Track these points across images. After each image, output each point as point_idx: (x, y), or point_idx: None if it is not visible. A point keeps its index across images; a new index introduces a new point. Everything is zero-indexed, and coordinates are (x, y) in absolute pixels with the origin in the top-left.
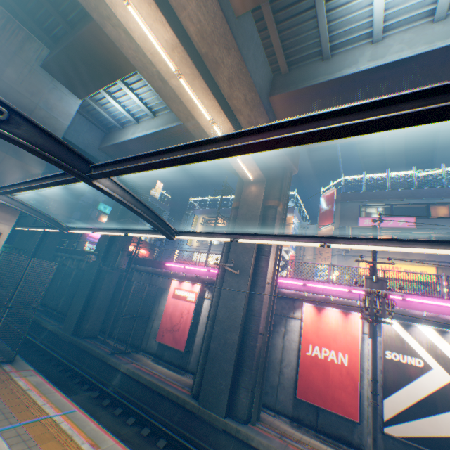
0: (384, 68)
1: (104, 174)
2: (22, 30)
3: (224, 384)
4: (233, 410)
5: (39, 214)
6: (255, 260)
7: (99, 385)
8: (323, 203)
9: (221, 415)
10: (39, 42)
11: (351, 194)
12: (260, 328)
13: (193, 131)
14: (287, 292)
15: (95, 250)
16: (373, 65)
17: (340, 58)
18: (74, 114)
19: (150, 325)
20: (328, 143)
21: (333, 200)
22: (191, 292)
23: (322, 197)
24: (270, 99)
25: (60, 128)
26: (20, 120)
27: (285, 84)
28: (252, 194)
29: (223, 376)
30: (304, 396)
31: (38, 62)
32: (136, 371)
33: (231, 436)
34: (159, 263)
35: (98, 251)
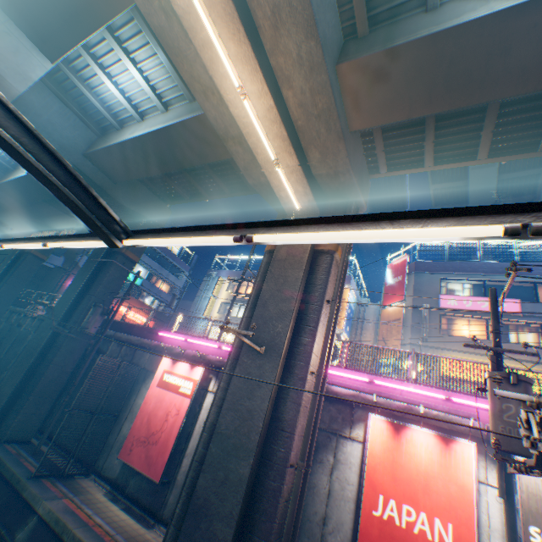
0: (539, 5)
1: None
2: None
3: None
4: None
5: None
6: (293, 332)
7: None
8: (391, 273)
9: None
10: None
11: (429, 263)
12: (292, 454)
13: (214, 121)
14: (342, 391)
15: (57, 303)
16: (518, 0)
17: (456, 4)
18: (36, 80)
19: (116, 430)
20: (414, 170)
21: (405, 270)
22: (188, 379)
23: (389, 265)
24: (338, 69)
25: (5, 92)
26: None
27: (363, 48)
28: None
29: None
30: None
31: None
32: (61, 518)
33: None
34: (151, 331)
35: (61, 305)
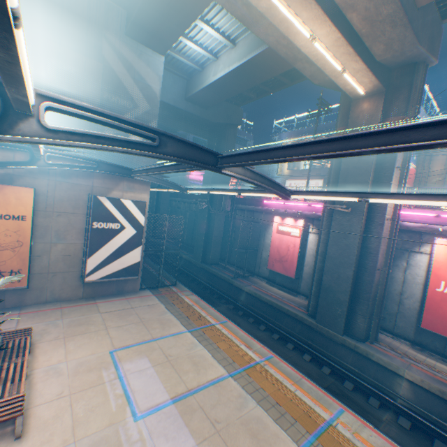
0: None
1: (233, 166)
2: (101, 1)
3: (339, 311)
4: (350, 331)
5: (164, 182)
6: None
7: (231, 301)
8: None
9: (338, 333)
10: (116, 7)
11: None
12: (377, 264)
13: (284, 55)
14: (411, 225)
15: (201, 196)
16: None
17: None
18: (161, 76)
19: (258, 256)
20: None
21: None
22: (294, 228)
23: None
24: None
25: (155, 95)
26: (165, 139)
27: None
28: (364, 114)
29: (338, 304)
30: (430, 328)
31: (122, 32)
32: (256, 292)
33: (349, 350)
34: (258, 201)
35: (203, 196)
